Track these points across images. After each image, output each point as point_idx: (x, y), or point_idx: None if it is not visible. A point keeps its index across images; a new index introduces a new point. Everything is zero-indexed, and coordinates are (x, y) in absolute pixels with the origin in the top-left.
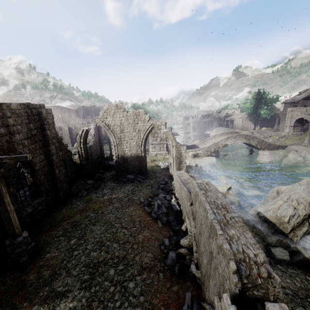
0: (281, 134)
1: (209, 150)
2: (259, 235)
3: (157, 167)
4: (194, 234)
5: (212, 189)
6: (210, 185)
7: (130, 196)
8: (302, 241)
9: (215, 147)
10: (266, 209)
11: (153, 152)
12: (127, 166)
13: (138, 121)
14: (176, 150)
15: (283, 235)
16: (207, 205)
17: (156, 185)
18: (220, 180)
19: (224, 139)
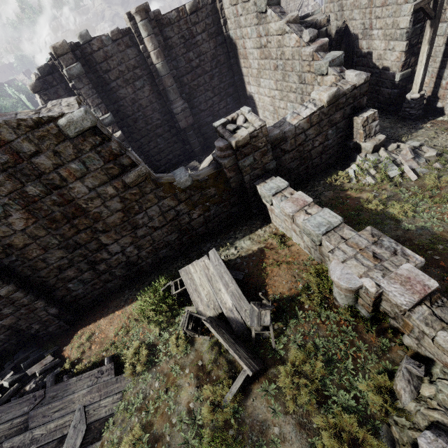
0: None
1: None
2: None
3: None
4: None
5: None
6: None
7: None
8: None
9: None
10: None
11: None
12: None
13: (289, 2)
14: None
15: None
16: None
17: None
18: None
19: None
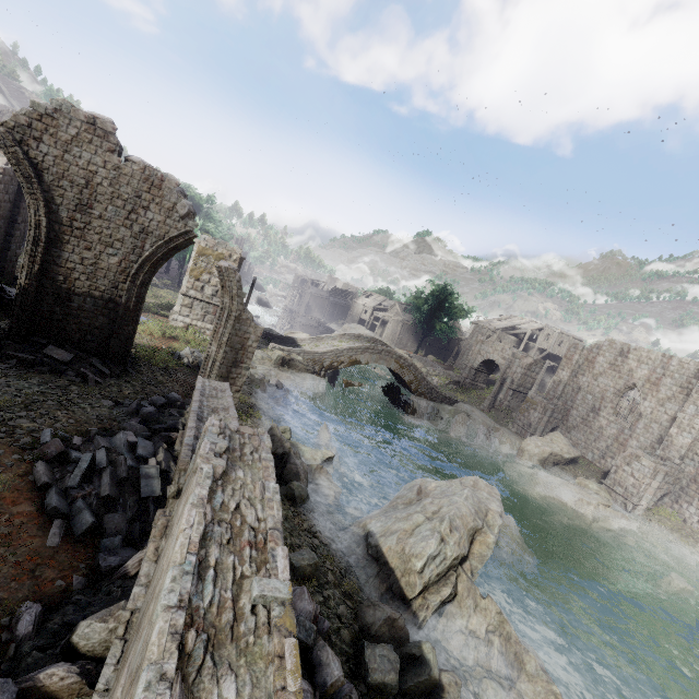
0: (454, 377)
1: (321, 361)
2: (353, 597)
3: (170, 357)
4: (132, 613)
5: (260, 458)
6: (261, 444)
7: (8, 412)
8: (433, 619)
9: (335, 360)
10: (387, 529)
11: (181, 316)
12: (62, 321)
13: (150, 202)
14: (235, 328)
15: (402, 602)
16: (194, 523)
17: (132, 402)
18: (317, 435)
19: (359, 350)
